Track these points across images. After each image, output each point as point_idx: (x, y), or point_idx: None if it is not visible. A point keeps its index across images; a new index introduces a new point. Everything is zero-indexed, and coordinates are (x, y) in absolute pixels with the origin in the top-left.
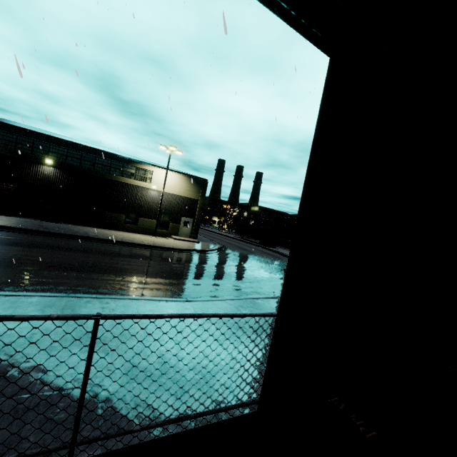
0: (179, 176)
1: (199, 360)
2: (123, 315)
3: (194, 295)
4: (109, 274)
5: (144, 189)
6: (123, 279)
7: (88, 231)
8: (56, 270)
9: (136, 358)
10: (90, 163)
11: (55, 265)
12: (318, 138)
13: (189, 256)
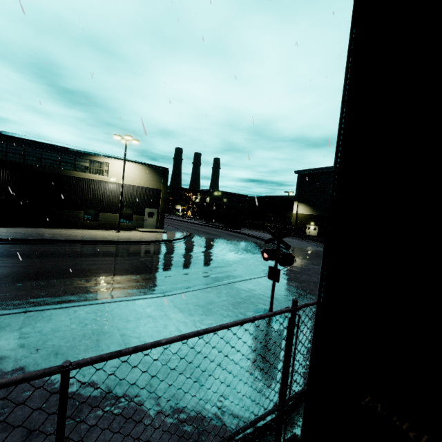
0: (138, 167)
1: (189, 361)
2: (104, 355)
3: (170, 288)
4: (73, 278)
5: (102, 183)
6: (90, 281)
7: (43, 233)
8: (8, 281)
9: (117, 373)
10: (36, 158)
11: (6, 276)
12: (349, 89)
13: (158, 247)
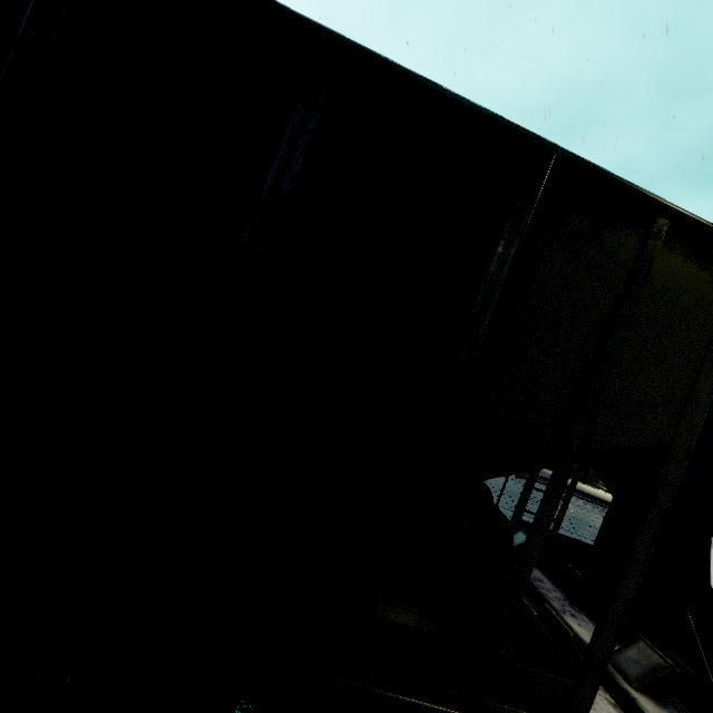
0: None
1: None
2: None
3: None
4: None
5: None
6: None
7: None
8: None
9: None
10: None
11: None
12: None
13: None
